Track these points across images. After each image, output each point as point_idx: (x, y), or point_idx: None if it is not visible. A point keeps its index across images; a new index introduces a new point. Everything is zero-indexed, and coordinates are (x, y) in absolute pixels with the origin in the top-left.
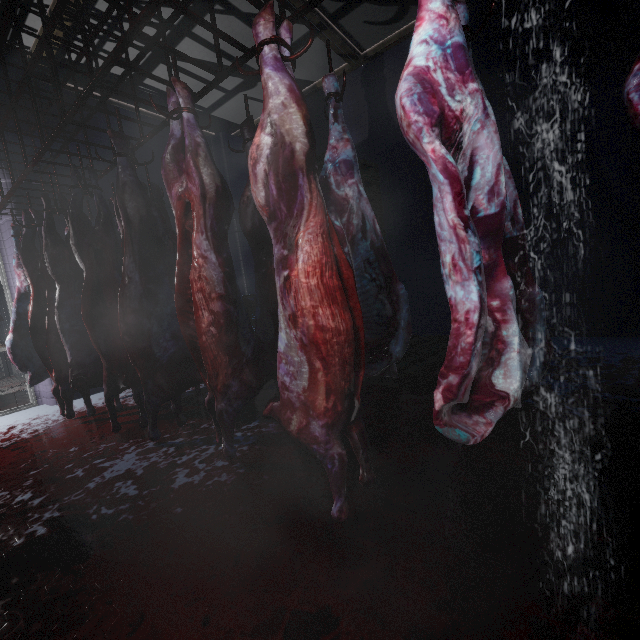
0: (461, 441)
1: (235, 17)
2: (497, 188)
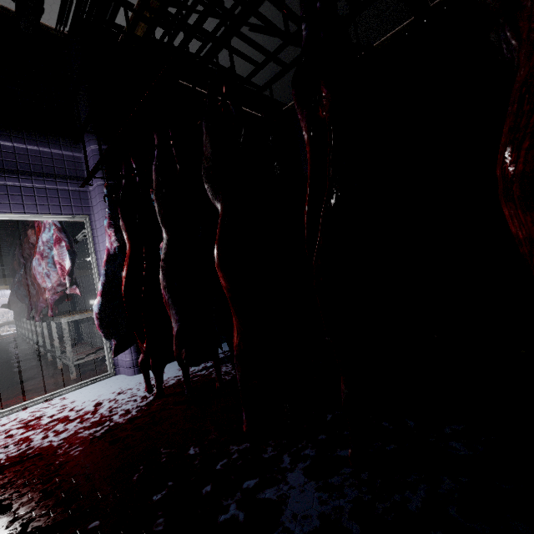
0: None
1: None
2: None
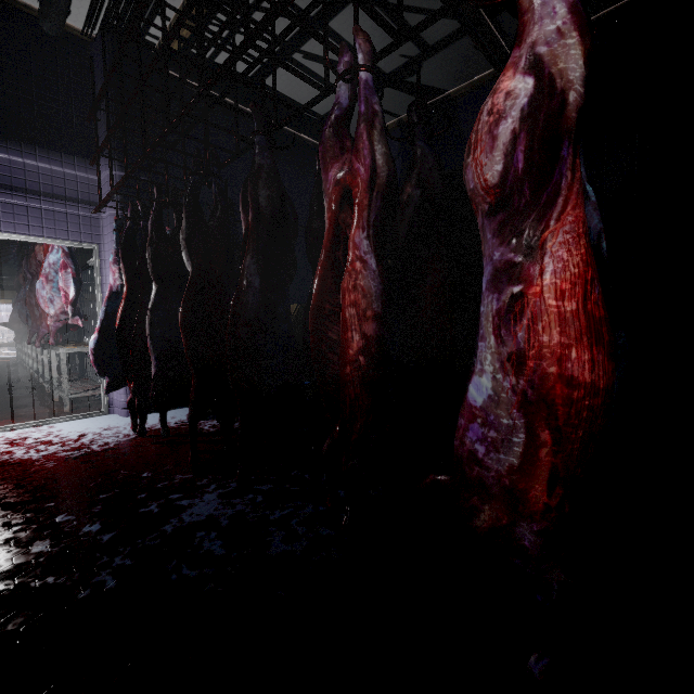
0: None
1: (379, 9)
2: None
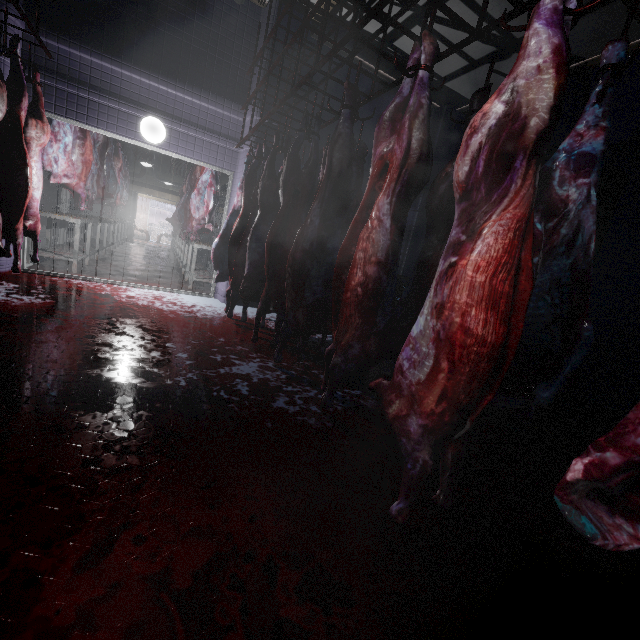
0: (587, 536)
1: None
2: None
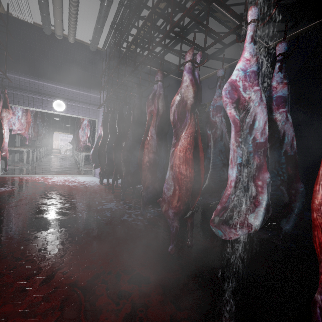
0: (218, 235)
1: (203, 33)
2: (264, 131)
